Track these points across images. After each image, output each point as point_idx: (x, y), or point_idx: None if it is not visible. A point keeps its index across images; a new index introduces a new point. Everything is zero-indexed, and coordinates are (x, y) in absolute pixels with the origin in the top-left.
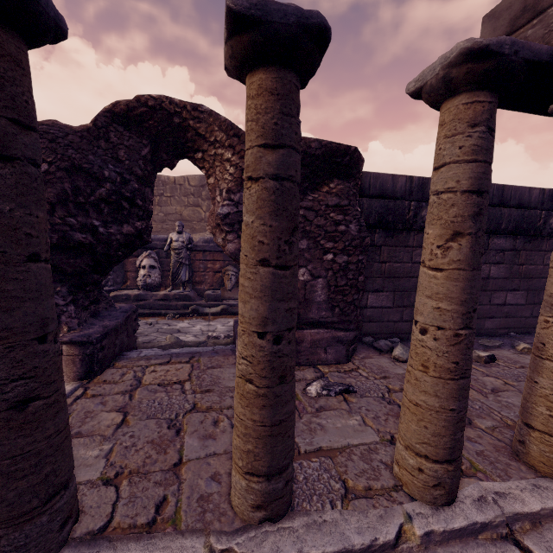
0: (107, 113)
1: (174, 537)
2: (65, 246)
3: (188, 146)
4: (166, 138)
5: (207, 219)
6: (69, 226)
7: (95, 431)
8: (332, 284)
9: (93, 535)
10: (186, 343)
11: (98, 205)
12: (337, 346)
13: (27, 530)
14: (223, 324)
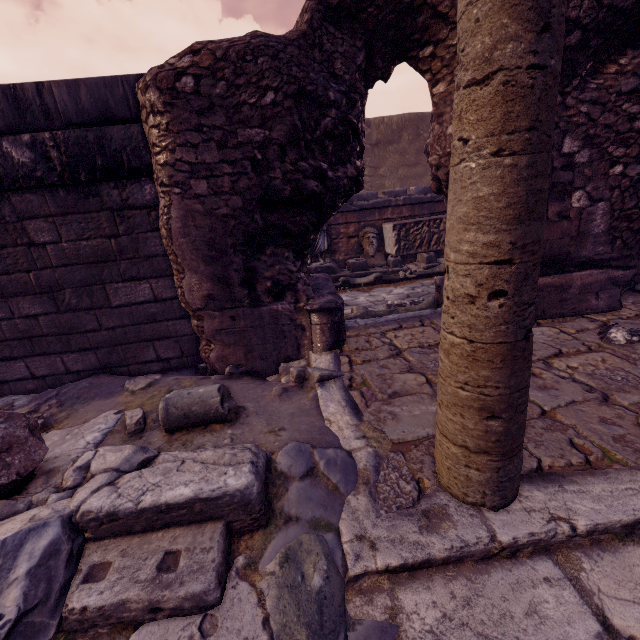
0: (320, 6)
1: (632, 472)
2: (295, 200)
3: (414, 39)
4: (385, 33)
5: (430, 146)
6: (301, 173)
7: (411, 390)
8: (616, 208)
9: (537, 472)
10: (376, 313)
11: (322, 142)
12: (611, 290)
13: (515, 463)
14: (387, 293)
